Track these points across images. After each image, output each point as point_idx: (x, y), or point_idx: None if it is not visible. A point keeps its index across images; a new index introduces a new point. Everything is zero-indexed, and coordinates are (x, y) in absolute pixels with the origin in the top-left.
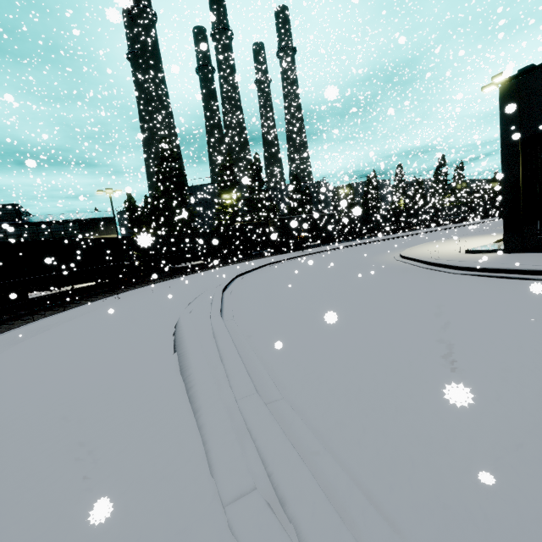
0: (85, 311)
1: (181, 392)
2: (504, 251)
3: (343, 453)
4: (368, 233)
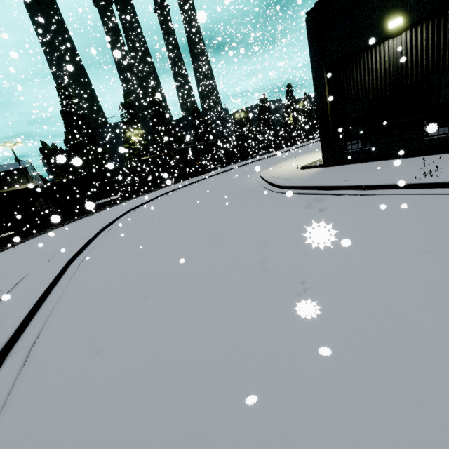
0: None
1: None
2: (323, 166)
3: (20, 395)
4: (261, 151)
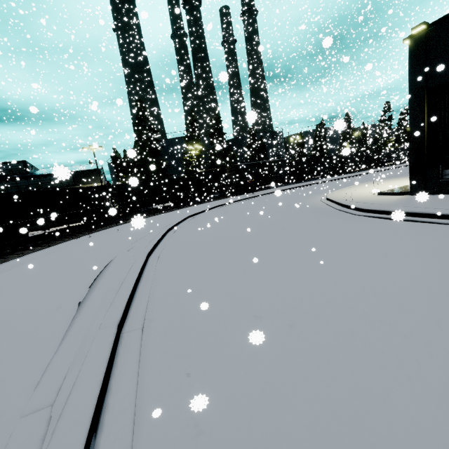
0: (63, 247)
1: (68, 321)
2: (410, 194)
3: (149, 377)
4: (314, 175)
